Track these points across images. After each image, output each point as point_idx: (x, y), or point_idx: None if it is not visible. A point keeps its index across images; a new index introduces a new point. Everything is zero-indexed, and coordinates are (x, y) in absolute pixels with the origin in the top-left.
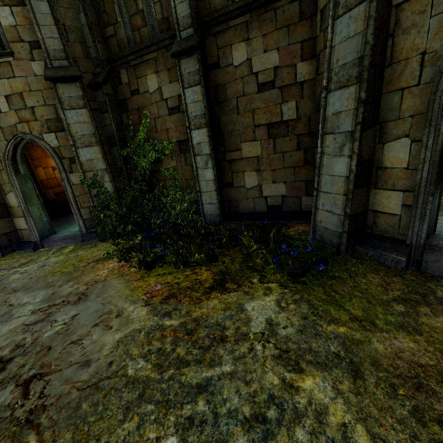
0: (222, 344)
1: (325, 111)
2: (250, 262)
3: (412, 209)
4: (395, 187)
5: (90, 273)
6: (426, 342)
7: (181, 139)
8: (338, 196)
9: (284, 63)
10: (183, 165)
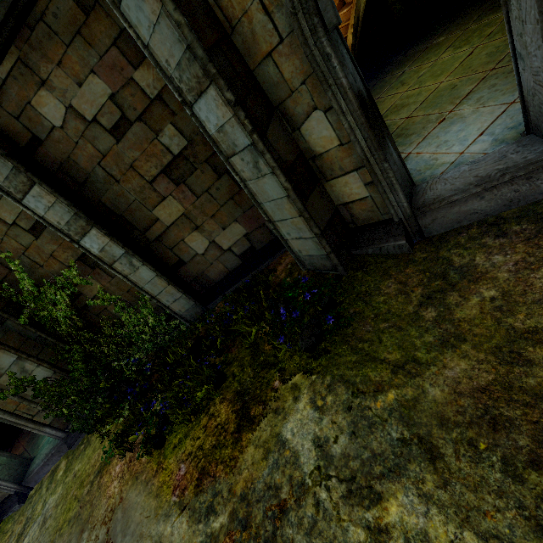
0: (285, 518)
1: (206, 131)
2: (260, 356)
3: (376, 186)
4: (344, 170)
5: (100, 500)
6: (474, 348)
7: (78, 255)
8: (295, 219)
9: (117, 84)
10: (109, 280)
